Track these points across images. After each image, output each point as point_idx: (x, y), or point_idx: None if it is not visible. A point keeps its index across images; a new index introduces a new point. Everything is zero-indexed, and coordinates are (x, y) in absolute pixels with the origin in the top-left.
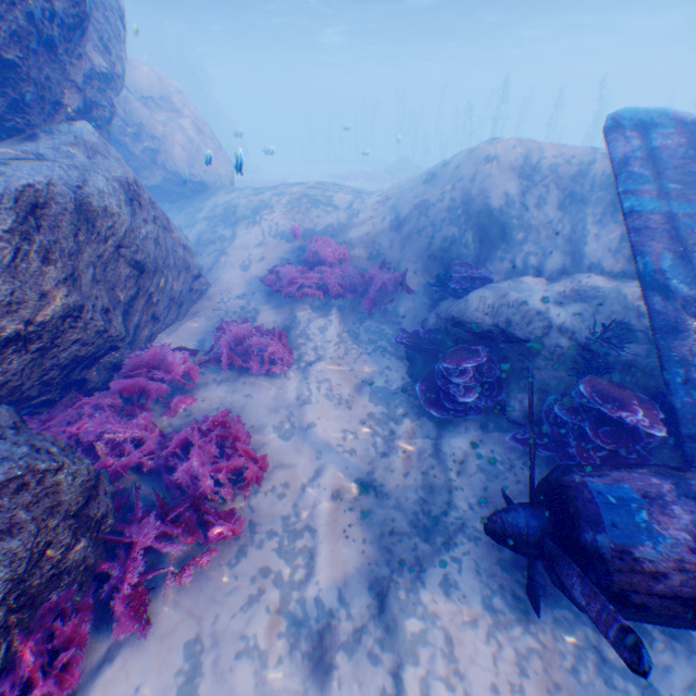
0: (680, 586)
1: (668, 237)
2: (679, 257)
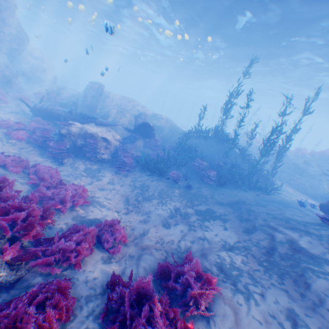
0: (38, 108)
1: (84, 95)
2: (83, 97)
